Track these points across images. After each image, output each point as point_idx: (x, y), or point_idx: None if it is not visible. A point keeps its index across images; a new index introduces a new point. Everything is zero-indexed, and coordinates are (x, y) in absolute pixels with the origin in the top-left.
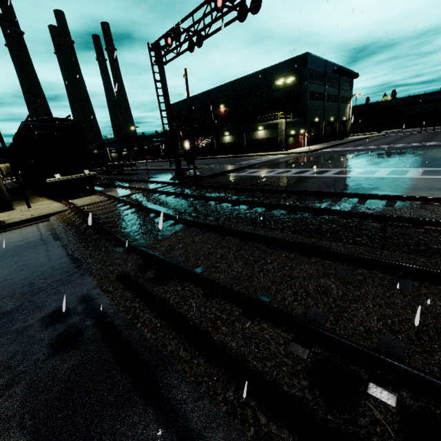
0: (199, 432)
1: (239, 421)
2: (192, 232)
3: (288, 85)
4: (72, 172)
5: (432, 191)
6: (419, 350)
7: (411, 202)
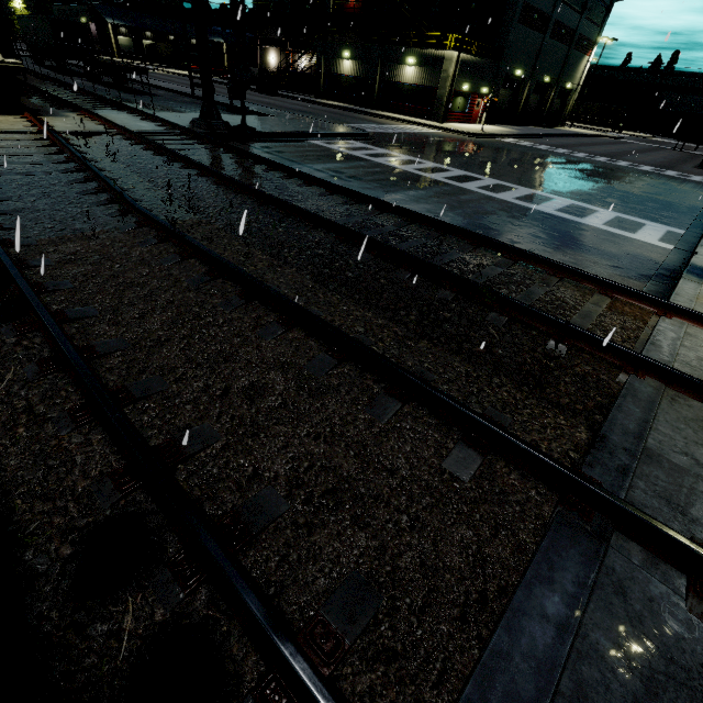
0: None
1: None
2: (140, 237)
3: None
4: None
5: (593, 255)
6: (302, 522)
7: (536, 266)
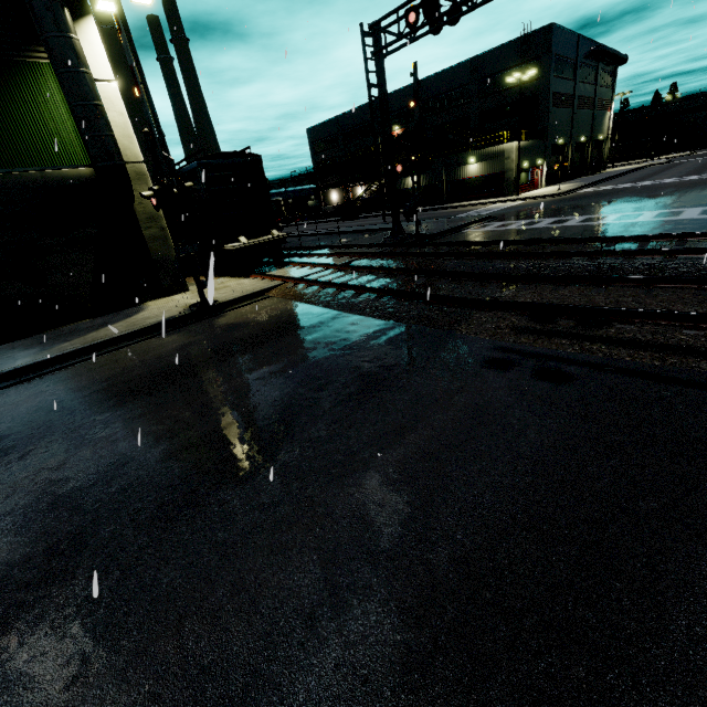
0: None
1: None
2: (543, 288)
3: (515, 83)
4: (254, 234)
5: None
6: None
7: None
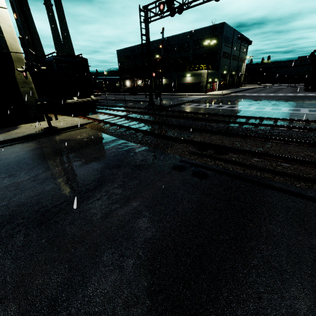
0: (300, 193)
1: (313, 189)
2: (206, 135)
3: (208, 45)
4: (82, 96)
5: None
6: None
7: None
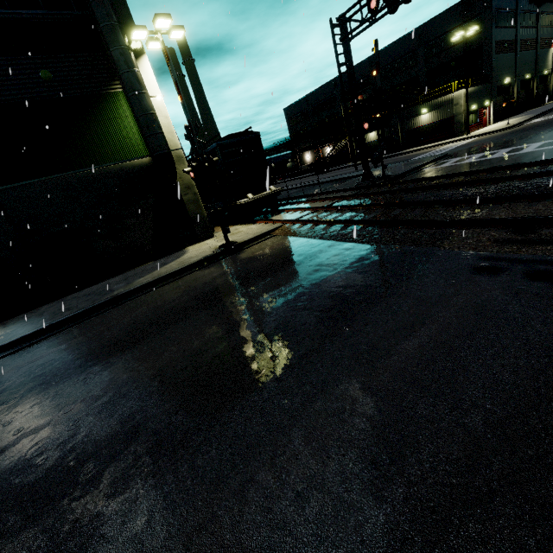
0: None
1: None
2: (516, 206)
3: (459, 40)
4: (257, 191)
5: None
6: None
7: None
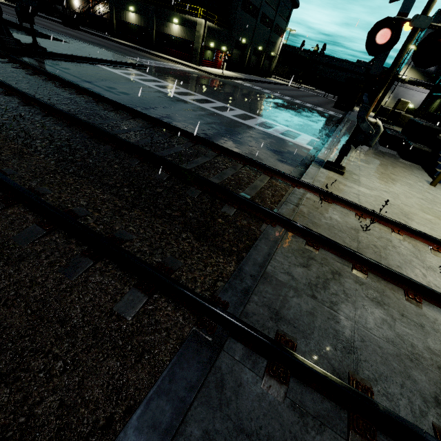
0: None
1: None
2: None
3: None
4: None
5: (270, 151)
6: None
7: (231, 157)
